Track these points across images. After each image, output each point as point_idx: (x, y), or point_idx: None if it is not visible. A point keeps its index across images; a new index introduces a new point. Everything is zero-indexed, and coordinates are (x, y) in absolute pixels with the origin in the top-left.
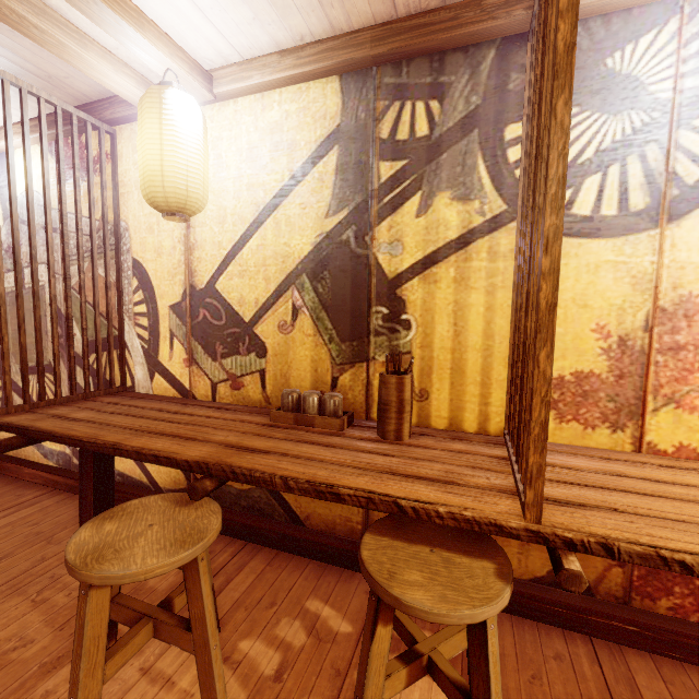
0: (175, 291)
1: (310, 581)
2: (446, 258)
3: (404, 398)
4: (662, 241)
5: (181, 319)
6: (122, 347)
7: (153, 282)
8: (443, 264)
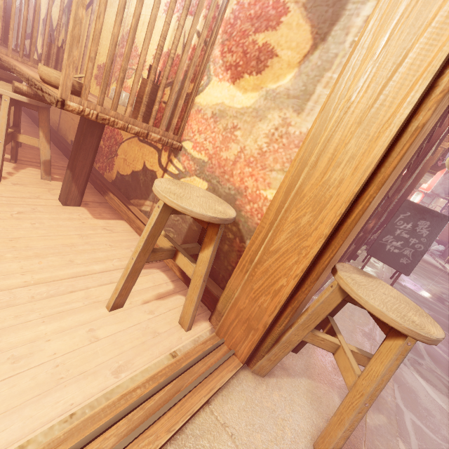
0: (44, 12)
1: (31, 131)
2: (92, 4)
3: (51, 53)
4: (130, 2)
5: (43, 26)
6: (31, 37)
7: (41, 7)
8: (91, 7)
